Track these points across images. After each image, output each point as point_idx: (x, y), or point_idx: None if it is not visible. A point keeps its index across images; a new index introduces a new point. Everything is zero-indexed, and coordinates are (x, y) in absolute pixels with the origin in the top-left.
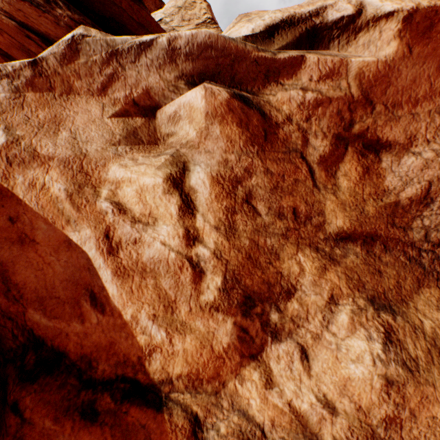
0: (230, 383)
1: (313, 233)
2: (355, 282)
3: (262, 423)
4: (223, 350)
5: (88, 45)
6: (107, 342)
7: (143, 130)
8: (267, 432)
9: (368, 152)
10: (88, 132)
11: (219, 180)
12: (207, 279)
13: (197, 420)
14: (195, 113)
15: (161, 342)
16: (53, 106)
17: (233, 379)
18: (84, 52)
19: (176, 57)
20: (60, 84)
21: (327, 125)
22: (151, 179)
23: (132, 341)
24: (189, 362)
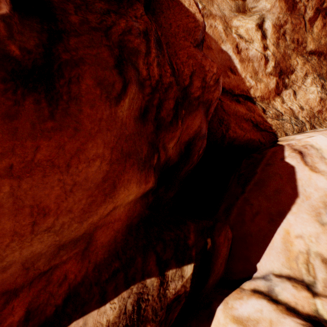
0: (271, 102)
1: (302, 50)
2: (314, 69)
3: (281, 112)
4: (271, 90)
5: None
6: (236, 85)
7: (241, 6)
8: (283, 114)
9: (326, 17)
10: (222, 6)
11: (275, 26)
12: (269, 63)
13: (263, 109)
14: None
15: (253, 85)
16: None
17: (272, 101)
18: None
19: None
20: None
21: (314, 4)
22: (250, 25)
23: (244, 85)
24: (261, 92)
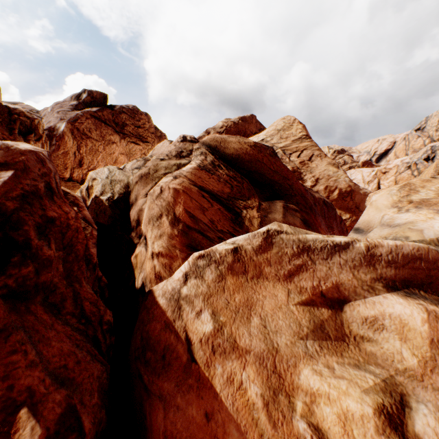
0: None
1: None
2: None
3: None
4: None
5: (281, 239)
6: None
7: (329, 322)
8: None
9: None
10: (275, 319)
11: None
12: None
13: None
14: (411, 333)
15: None
16: (245, 288)
17: None
18: (276, 244)
19: (374, 261)
20: (252, 268)
21: None
22: (356, 403)
23: None
24: None
